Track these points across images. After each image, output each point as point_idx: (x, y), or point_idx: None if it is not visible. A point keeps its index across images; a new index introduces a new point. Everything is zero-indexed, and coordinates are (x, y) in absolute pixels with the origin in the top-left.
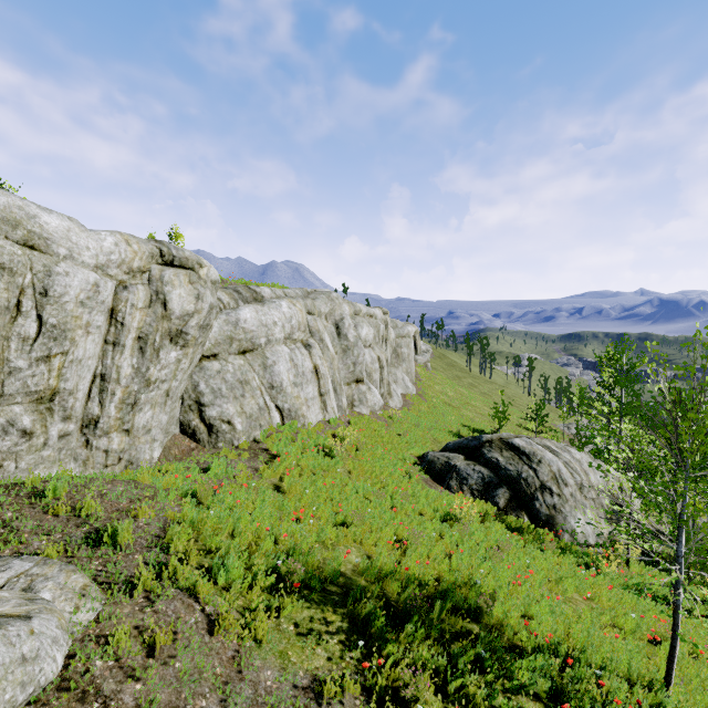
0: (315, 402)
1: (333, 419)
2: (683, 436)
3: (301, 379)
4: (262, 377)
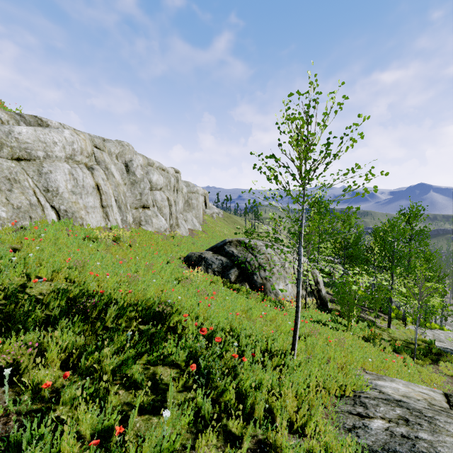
0: (97, 211)
1: (114, 226)
2: None
3: (80, 190)
4: (37, 181)
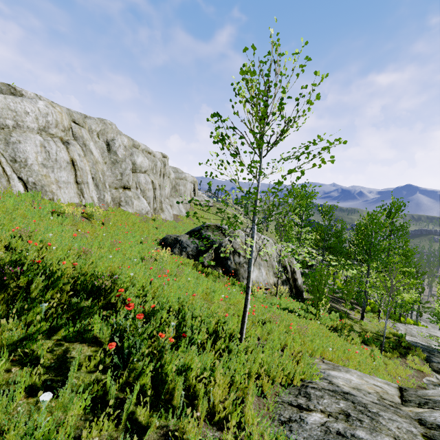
0: (70, 186)
1: (89, 204)
2: (266, 142)
3: (52, 164)
4: (3, 150)
